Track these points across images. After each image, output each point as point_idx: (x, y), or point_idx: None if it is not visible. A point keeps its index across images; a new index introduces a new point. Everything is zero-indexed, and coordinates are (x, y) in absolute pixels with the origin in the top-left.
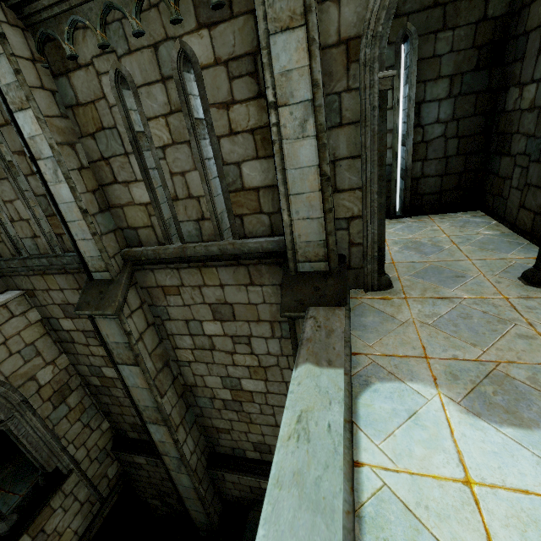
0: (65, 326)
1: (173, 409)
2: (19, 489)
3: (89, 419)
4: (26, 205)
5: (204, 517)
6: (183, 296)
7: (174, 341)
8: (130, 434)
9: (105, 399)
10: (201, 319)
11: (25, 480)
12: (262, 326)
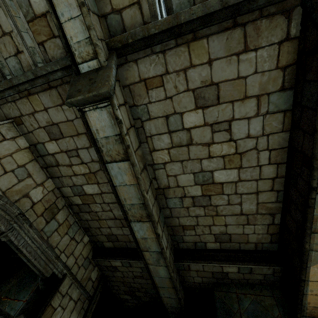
0: (50, 150)
1: (153, 208)
2: (22, 296)
3: (74, 234)
4: (7, 13)
5: (175, 302)
6: (166, 86)
7: (152, 144)
8: (106, 244)
9: (85, 216)
10: (182, 110)
11: (26, 289)
12: (247, 105)
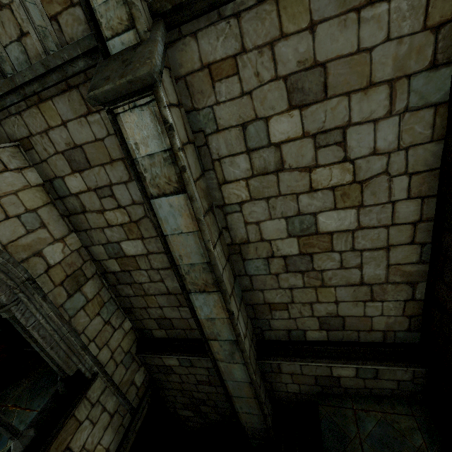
0: (73, 188)
1: (223, 272)
2: (37, 404)
3: (109, 316)
4: None
5: (259, 421)
6: (242, 74)
7: (221, 172)
8: (156, 334)
9: (125, 290)
10: (267, 113)
11: (43, 395)
12: (372, 98)
